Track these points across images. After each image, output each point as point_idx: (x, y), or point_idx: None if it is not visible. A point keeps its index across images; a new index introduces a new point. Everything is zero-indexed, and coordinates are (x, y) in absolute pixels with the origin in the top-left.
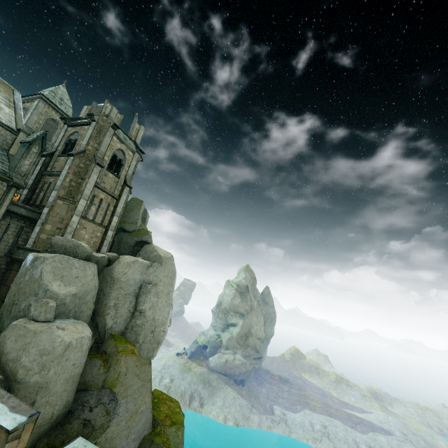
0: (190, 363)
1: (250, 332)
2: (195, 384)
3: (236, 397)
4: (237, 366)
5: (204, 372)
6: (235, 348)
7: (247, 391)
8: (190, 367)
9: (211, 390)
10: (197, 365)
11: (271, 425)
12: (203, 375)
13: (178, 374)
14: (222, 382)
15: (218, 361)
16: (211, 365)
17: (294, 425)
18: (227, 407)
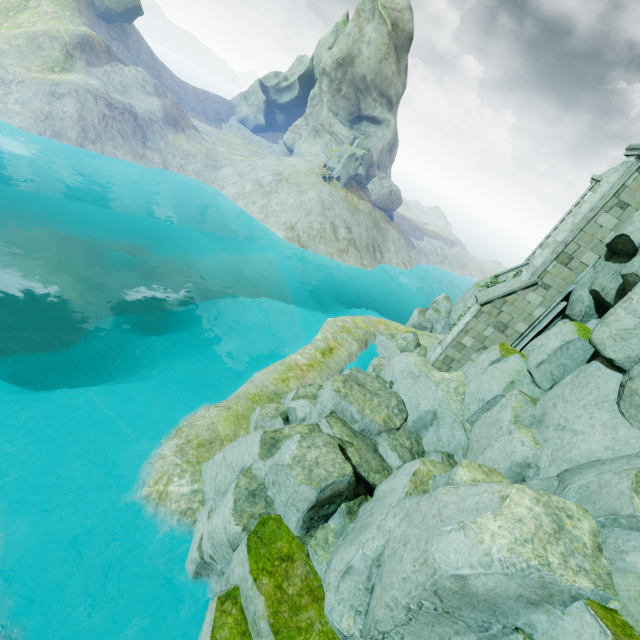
0: (351, 197)
1: (395, 140)
2: (371, 231)
3: (399, 238)
4: (399, 199)
5: (370, 210)
6: (385, 167)
7: (397, 227)
8: (355, 205)
9: (383, 234)
10: (358, 199)
11: (419, 258)
12: (372, 215)
13: (350, 219)
14: (385, 221)
15: (381, 192)
16: (372, 198)
17: (427, 253)
18: (400, 251)
